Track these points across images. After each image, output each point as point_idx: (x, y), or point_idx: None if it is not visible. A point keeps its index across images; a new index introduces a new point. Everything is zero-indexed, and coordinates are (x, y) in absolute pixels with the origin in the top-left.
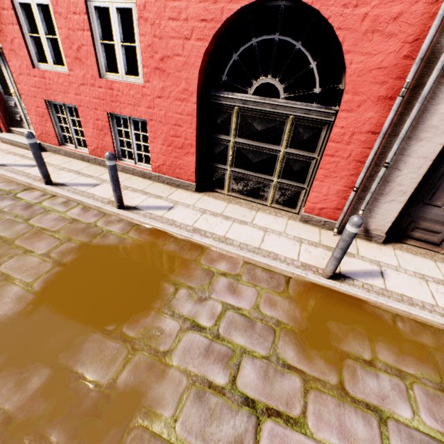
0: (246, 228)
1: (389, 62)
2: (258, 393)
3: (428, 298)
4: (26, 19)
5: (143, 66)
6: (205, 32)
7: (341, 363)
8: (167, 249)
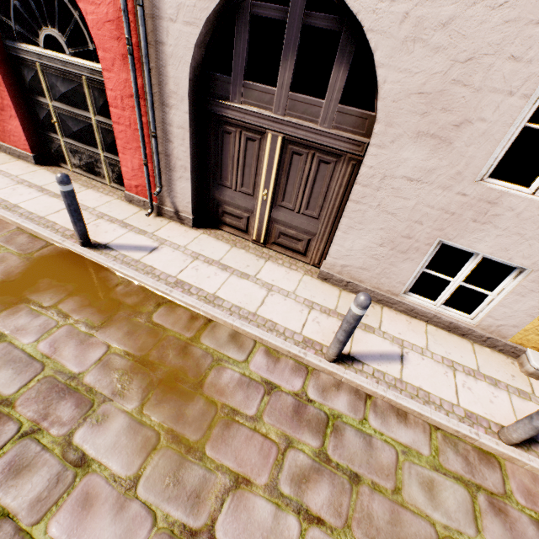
0: (53, 201)
1: (113, 15)
2: None
3: (174, 271)
4: None
5: None
6: None
7: (13, 305)
8: None
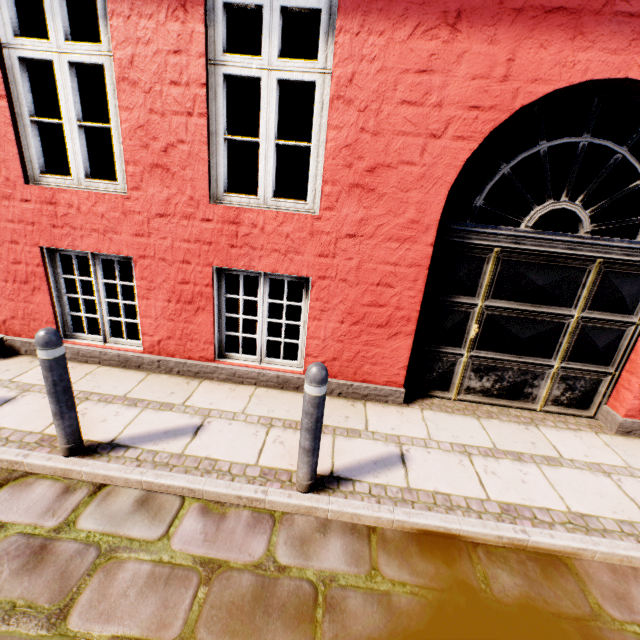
0: (573, 475)
1: None
2: None
3: None
4: (28, 90)
5: (325, 181)
6: (475, 126)
7: None
8: (507, 595)
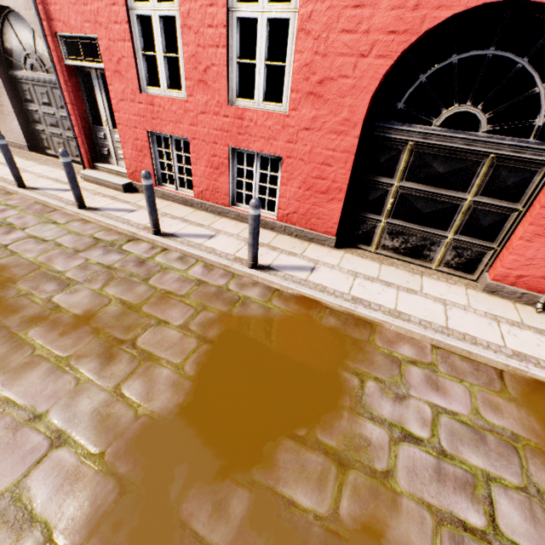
0: (418, 299)
1: None
2: (535, 543)
3: None
4: (141, 35)
5: (292, 90)
6: (392, 47)
7: None
8: (327, 324)
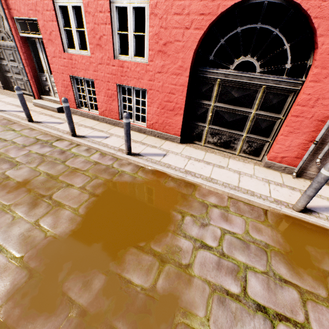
0: (224, 171)
1: None
2: (266, 301)
3: None
4: (62, 17)
5: (149, 49)
6: (202, 23)
7: (326, 280)
8: (168, 186)
